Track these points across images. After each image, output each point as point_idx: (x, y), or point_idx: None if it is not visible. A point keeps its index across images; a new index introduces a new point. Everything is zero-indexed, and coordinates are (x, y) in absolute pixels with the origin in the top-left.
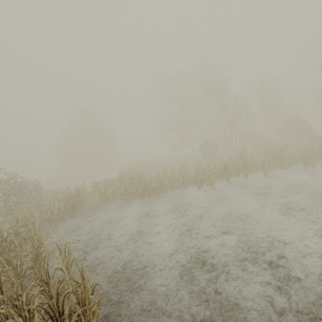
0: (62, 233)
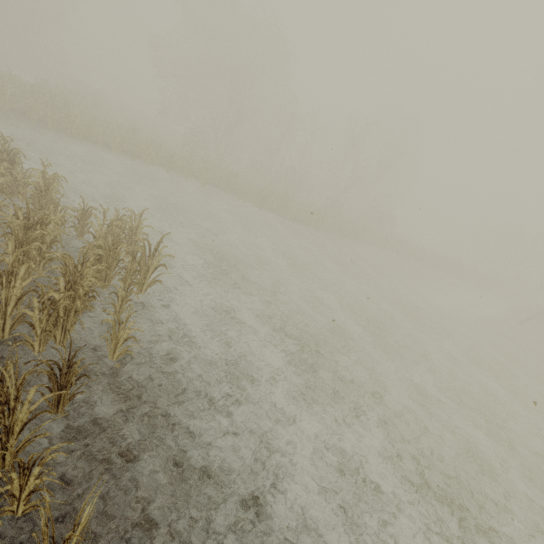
0: None
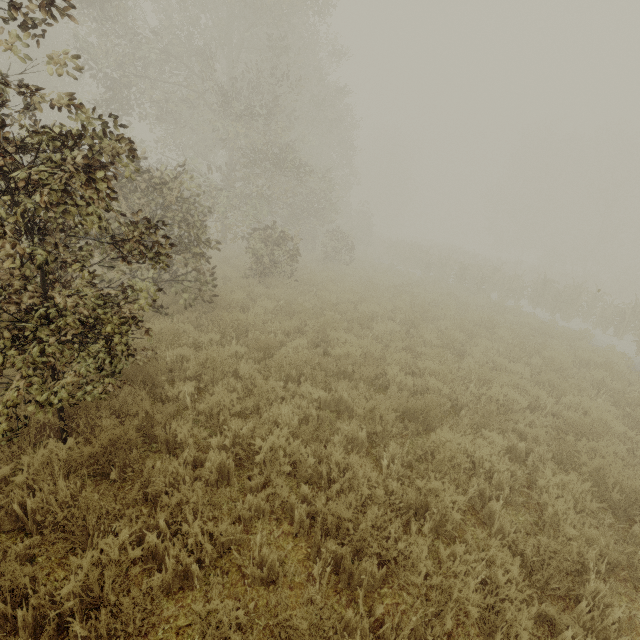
0: None
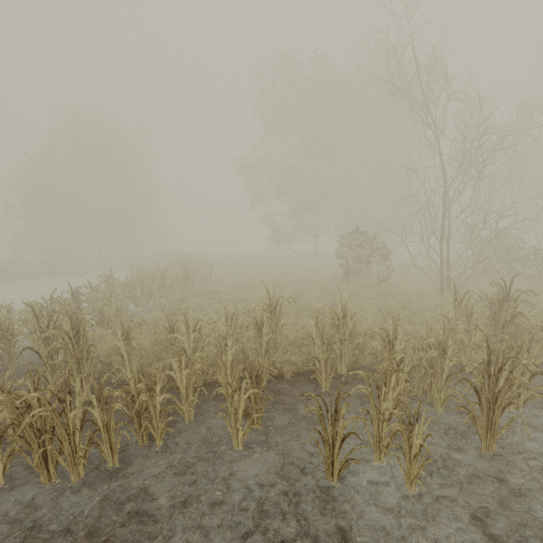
0: None
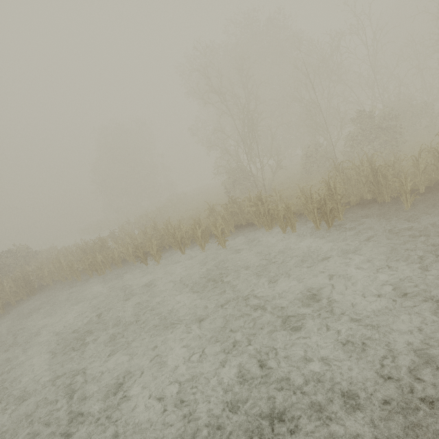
0: (1, 318)
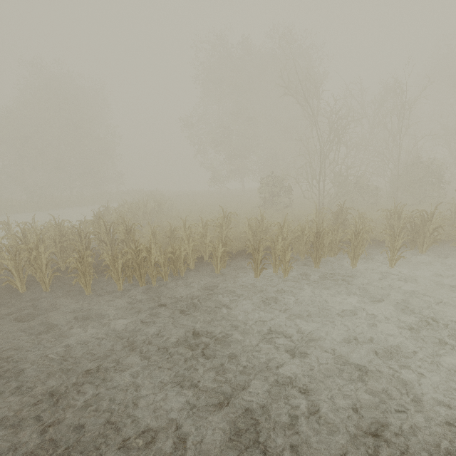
0: None
